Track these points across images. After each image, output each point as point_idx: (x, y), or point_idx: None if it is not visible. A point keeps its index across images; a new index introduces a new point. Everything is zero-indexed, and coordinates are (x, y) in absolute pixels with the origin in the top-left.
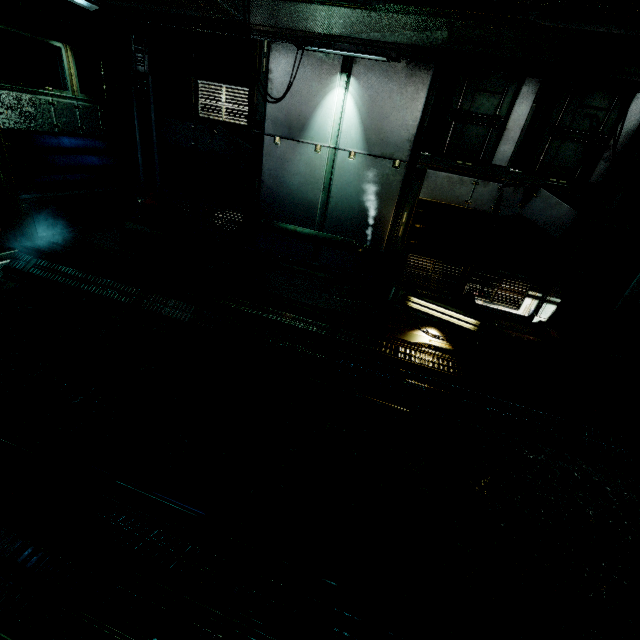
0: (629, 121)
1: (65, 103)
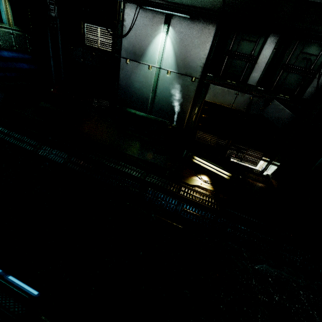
0: None
1: (4, 31)
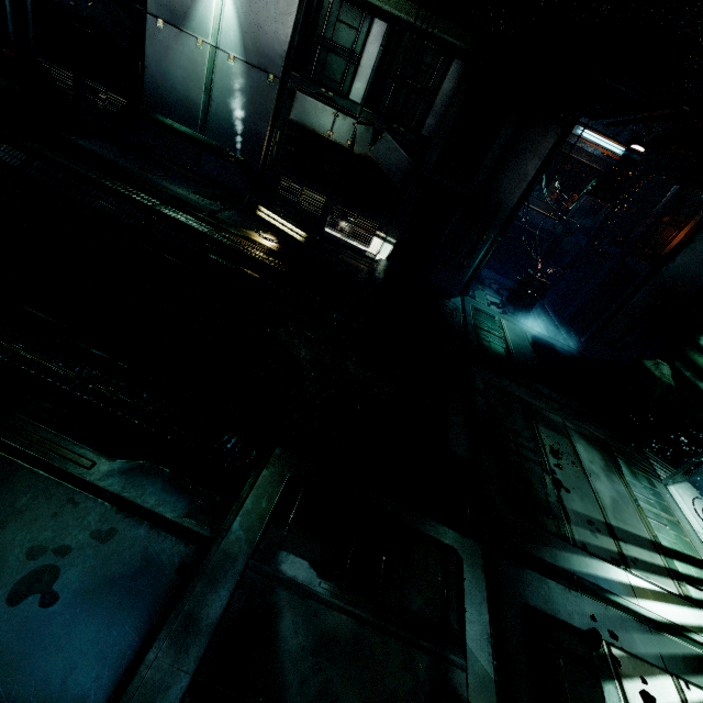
0: (449, 83)
1: None
